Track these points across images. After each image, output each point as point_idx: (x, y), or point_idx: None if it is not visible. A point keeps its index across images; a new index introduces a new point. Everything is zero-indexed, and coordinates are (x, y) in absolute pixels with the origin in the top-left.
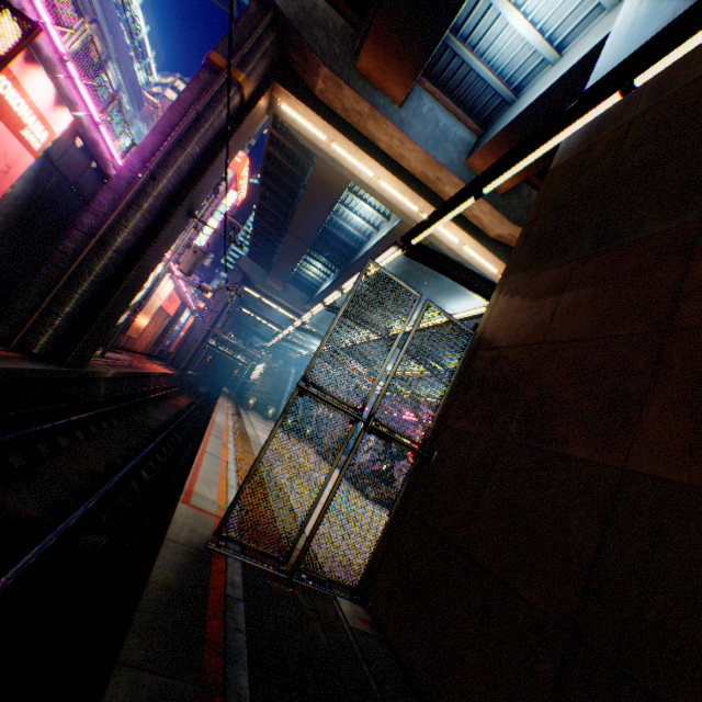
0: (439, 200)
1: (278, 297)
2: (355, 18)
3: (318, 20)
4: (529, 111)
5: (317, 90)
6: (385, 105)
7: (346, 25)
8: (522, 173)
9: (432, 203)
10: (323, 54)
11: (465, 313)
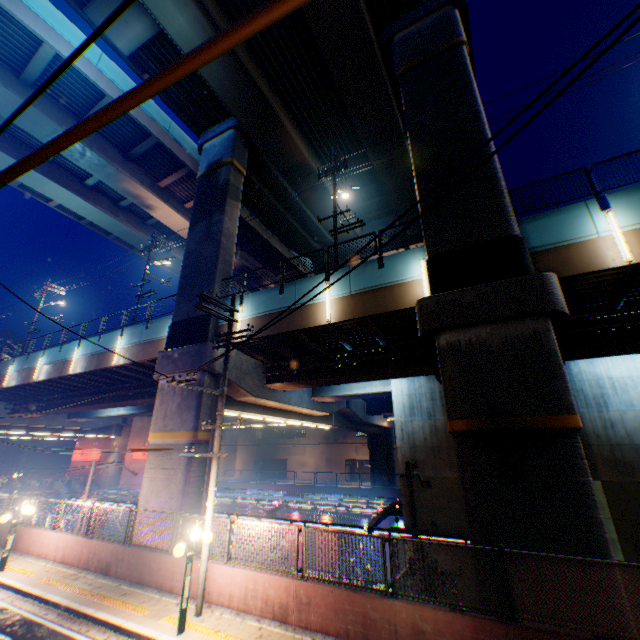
0: (296, 412)
1: (30, 424)
2: (263, 358)
3: (245, 368)
4: (352, 394)
5: (240, 398)
6: (281, 395)
7: (256, 360)
8: (339, 399)
9: (294, 417)
10: (253, 389)
11: (359, 509)
